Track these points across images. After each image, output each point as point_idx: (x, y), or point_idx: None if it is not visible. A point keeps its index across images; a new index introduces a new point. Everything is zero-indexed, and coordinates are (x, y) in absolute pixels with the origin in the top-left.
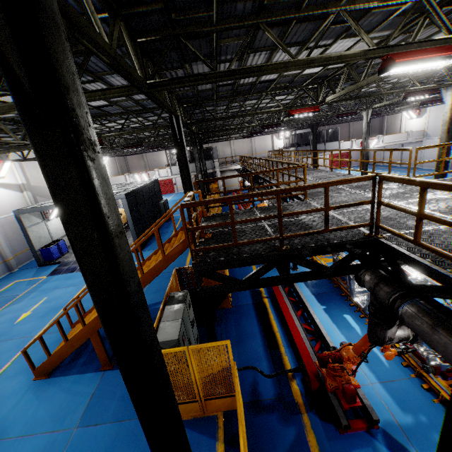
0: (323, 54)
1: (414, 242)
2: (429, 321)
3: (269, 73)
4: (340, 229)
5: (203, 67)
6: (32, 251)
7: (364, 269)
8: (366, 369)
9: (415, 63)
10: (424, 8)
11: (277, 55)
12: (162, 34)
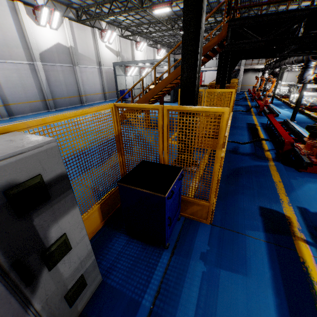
0: None
1: None
2: None
3: None
4: None
5: None
6: (116, 90)
7: None
8: None
9: None
10: None
11: None
12: None
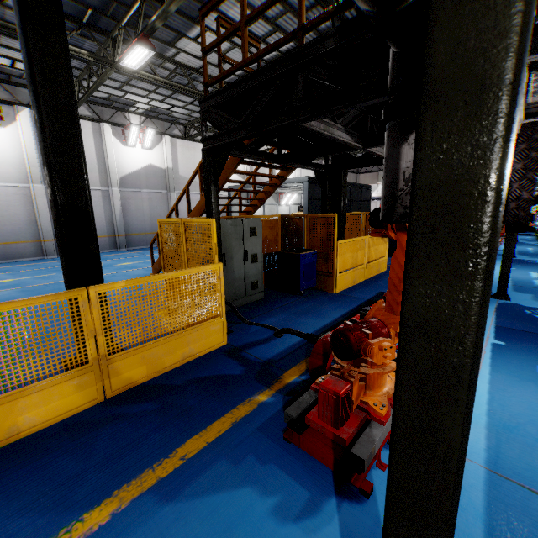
0: None
1: None
2: None
3: None
4: None
5: None
6: None
7: None
8: (479, 435)
9: None
10: None
11: None
12: None
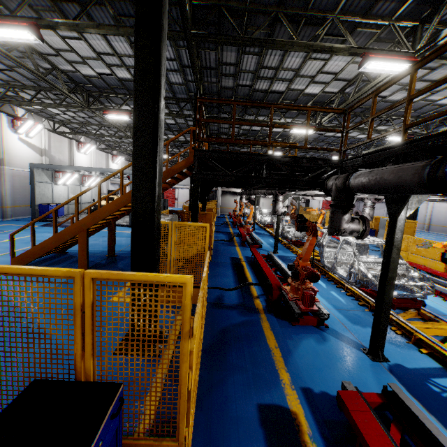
0: (322, 69)
1: (367, 140)
2: (369, 170)
3: (279, 47)
4: (315, 148)
5: (231, 56)
6: (32, 204)
7: (330, 177)
8: (326, 302)
9: (383, 61)
10: (394, 39)
11: (288, 60)
12: (210, 4)
